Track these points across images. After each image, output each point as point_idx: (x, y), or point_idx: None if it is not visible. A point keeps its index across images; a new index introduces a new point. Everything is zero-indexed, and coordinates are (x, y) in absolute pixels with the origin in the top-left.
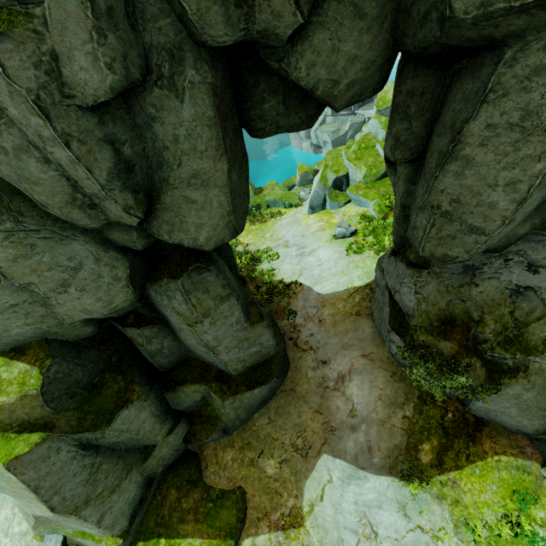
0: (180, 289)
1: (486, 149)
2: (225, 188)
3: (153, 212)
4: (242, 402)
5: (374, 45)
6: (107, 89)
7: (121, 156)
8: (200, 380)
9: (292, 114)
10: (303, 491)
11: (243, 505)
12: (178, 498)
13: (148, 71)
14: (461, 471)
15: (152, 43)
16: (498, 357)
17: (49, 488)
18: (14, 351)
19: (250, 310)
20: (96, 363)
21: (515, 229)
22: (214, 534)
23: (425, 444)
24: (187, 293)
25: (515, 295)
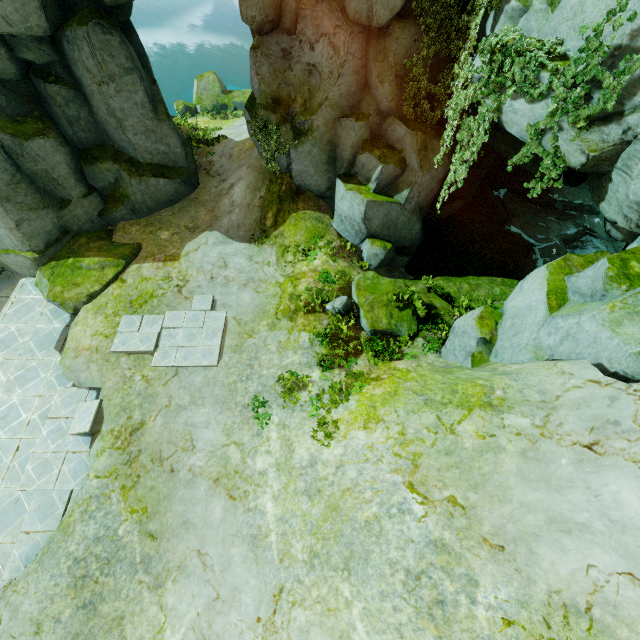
0: (86, 38)
1: None
2: None
3: None
4: (149, 188)
5: None
6: None
7: None
8: (114, 160)
9: None
10: (184, 247)
11: (137, 249)
12: (88, 242)
13: None
14: (285, 224)
15: None
16: (301, 124)
17: None
18: None
19: (158, 108)
20: (20, 106)
21: (289, 2)
22: (111, 256)
23: (270, 213)
24: (93, 46)
25: (310, 75)
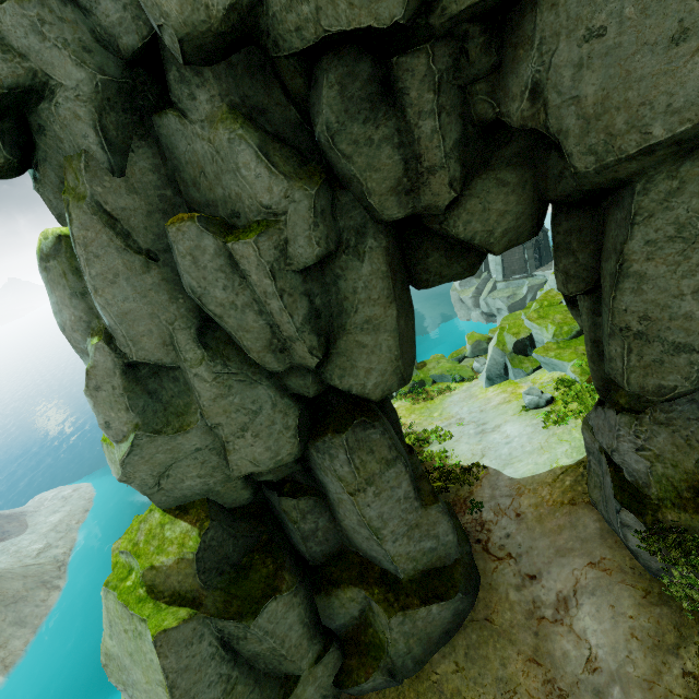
0: (344, 445)
1: (655, 263)
2: (394, 333)
3: (328, 357)
4: (415, 625)
5: (520, 201)
6: (314, 257)
7: (313, 306)
8: (359, 581)
9: (454, 264)
10: None
11: None
12: None
13: (339, 244)
14: None
15: (345, 226)
16: None
17: (183, 692)
18: (179, 509)
19: (420, 486)
20: (247, 539)
21: None
22: None
23: None
24: (350, 451)
25: None
